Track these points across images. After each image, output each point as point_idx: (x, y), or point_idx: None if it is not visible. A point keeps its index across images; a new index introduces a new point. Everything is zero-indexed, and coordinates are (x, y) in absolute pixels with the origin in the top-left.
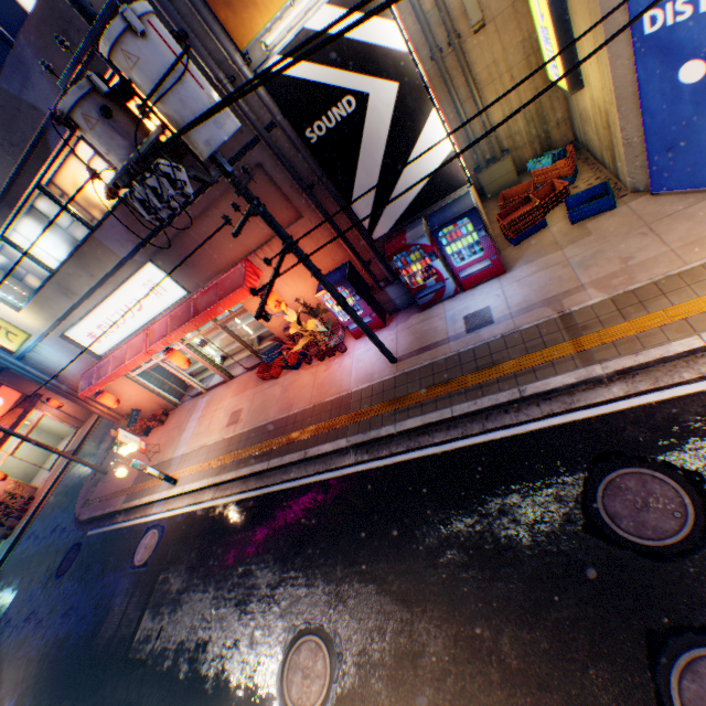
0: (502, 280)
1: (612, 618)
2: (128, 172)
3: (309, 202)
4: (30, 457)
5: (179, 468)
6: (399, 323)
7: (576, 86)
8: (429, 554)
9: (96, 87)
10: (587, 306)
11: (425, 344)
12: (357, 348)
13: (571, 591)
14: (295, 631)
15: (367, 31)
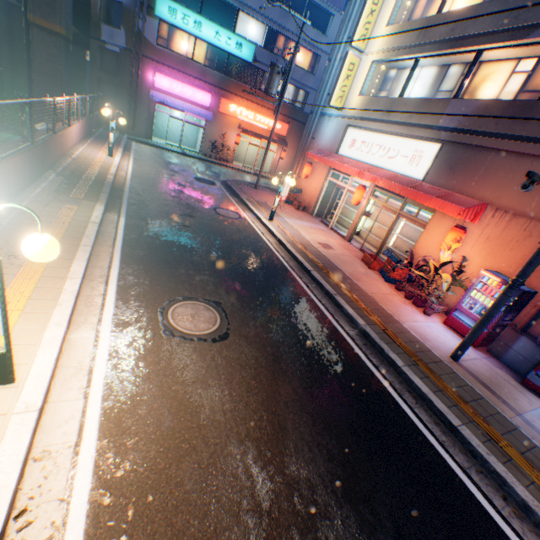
0: None
1: None
2: None
3: None
4: (247, 155)
5: (278, 220)
6: (487, 360)
7: None
8: (320, 414)
9: None
10: None
11: (492, 388)
12: (437, 324)
13: None
14: (217, 304)
15: None
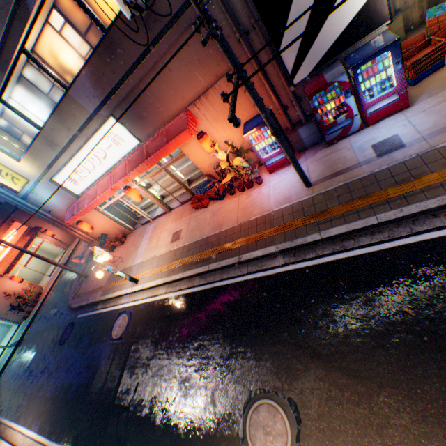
0: (406, 113)
1: None
2: None
3: (244, 48)
4: (37, 268)
5: (138, 272)
6: (308, 158)
7: None
8: (375, 337)
9: None
10: None
11: (336, 170)
12: (272, 179)
13: None
14: (250, 395)
15: None
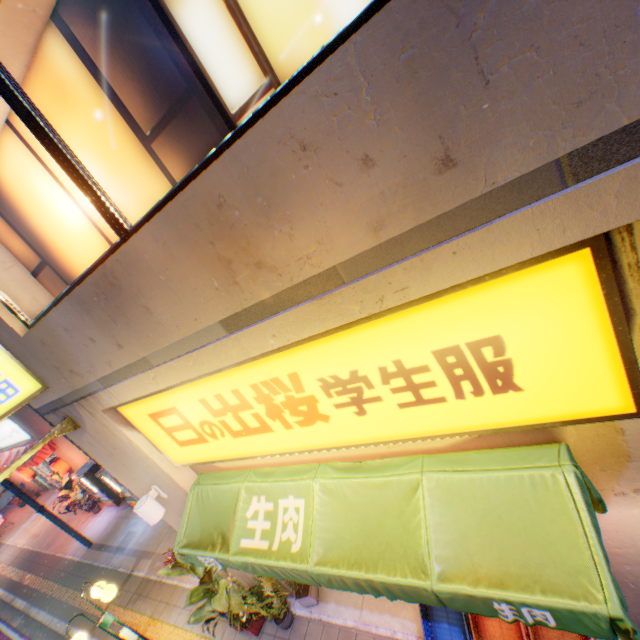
0: None
1: None
2: None
3: None
4: None
5: None
6: (123, 508)
7: None
8: None
9: None
10: (138, 575)
11: (106, 541)
12: (103, 513)
13: None
14: None
15: None
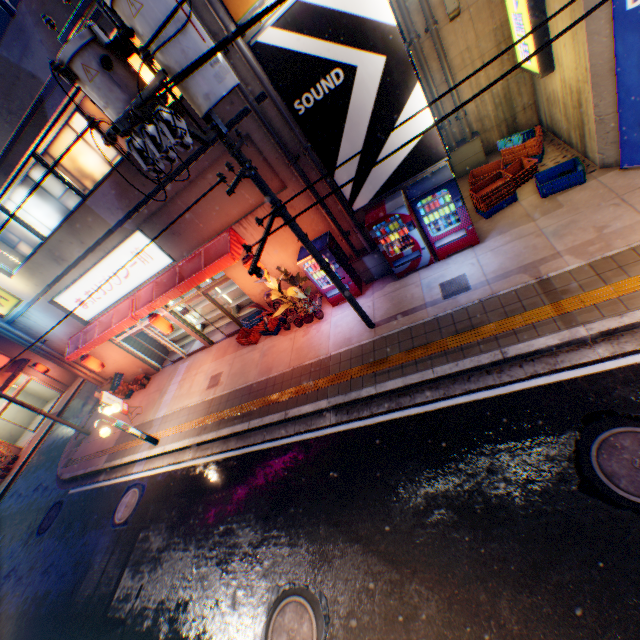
0: (476, 250)
1: (620, 582)
2: (128, 118)
3: (294, 172)
4: (16, 419)
5: (160, 429)
6: (375, 291)
7: (547, 69)
8: (417, 513)
9: (97, 38)
10: (565, 271)
11: (402, 310)
12: (335, 314)
13: (572, 553)
14: (278, 592)
15: (359, 4)
